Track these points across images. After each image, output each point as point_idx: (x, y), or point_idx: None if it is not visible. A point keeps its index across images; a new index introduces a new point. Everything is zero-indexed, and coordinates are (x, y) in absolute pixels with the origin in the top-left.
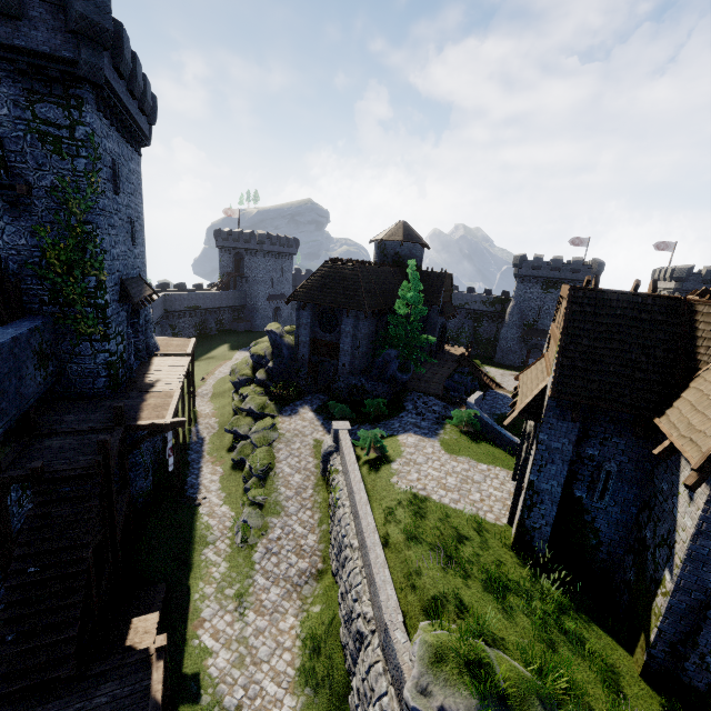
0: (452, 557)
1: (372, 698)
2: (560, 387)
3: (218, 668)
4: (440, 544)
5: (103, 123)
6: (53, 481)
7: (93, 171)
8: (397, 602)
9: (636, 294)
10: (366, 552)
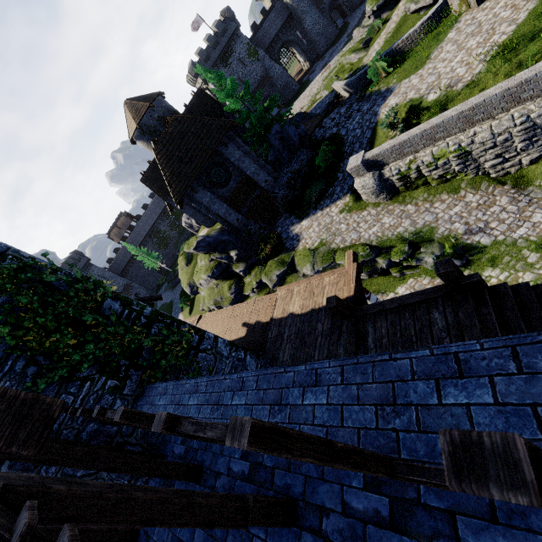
0: None
1: None
2: None
3: None
4: None
5: None
6: None
7: None
8: None
9: None
10: None
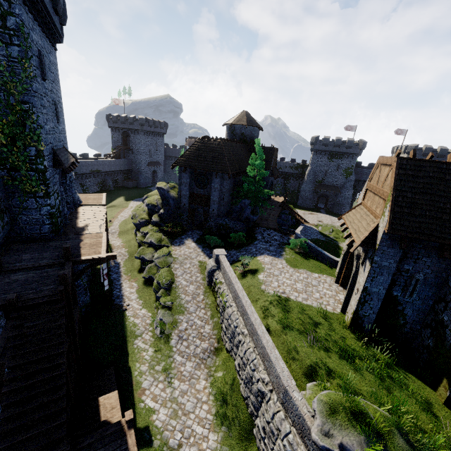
0: (314, 337)
1: (279, 435)
2: (393, 226)
3: (161, 421)
4: (304, 329)
5: (29, 17)
6: (26, 307)
7: (26, 58)
8: (288, 372)
9: (442, 162)
10: (257, 338)
